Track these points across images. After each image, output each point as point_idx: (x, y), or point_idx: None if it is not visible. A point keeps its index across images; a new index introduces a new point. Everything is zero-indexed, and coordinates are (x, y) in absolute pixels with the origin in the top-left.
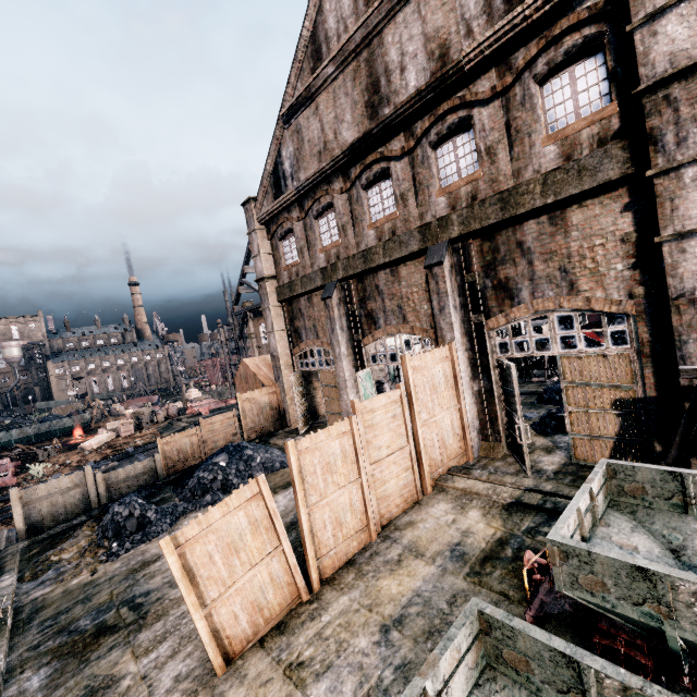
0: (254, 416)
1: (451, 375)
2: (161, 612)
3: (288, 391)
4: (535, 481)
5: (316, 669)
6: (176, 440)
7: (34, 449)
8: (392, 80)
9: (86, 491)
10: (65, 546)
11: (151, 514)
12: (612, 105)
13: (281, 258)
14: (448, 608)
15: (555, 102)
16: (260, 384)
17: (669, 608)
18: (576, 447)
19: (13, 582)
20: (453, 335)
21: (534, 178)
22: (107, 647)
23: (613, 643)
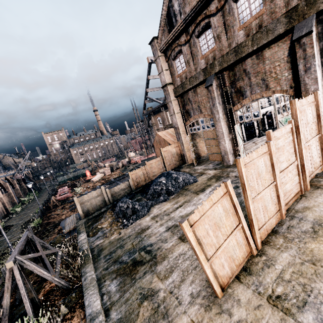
0: (169, 159)
1: (315, 114)
2: (163, 255)
3: (185, 145)
4: None
5: (294, 302)
6: (137, 172)
7: (74, 182)
8: None
9: (103, 197)
10: (102, 221)
11: (137, 206)
12: None
13: (175, 71)
14: None
15: None
16: (168, 144)
17: None
18: None
19: (85, 237)
20: (317, 87)
21: None
22: (142, 272)
23: None
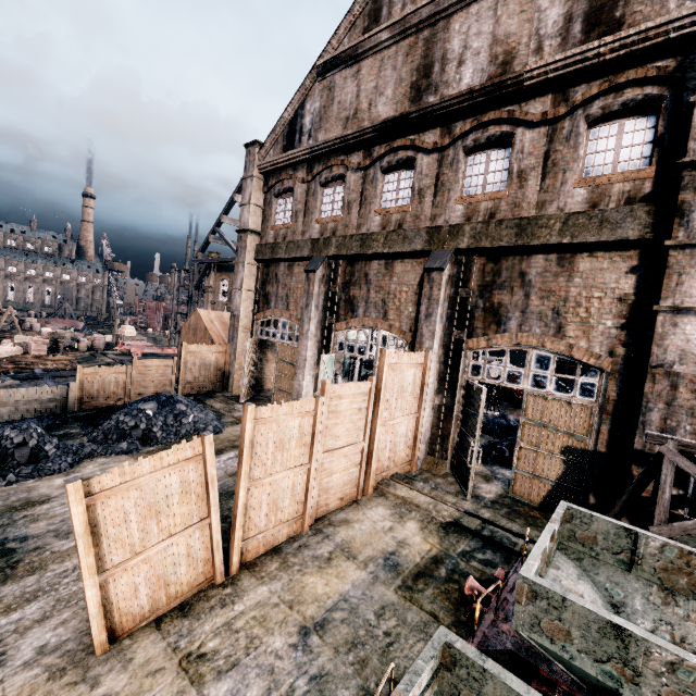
0: (195, 371)
1: (419, 382)
2: (38, 565)
3: (239, 355)
4: (474, 506)
5: (219, 665)
6: (101, 374)
7: None
8: (447, 69)
9: None
10: None
11: (51, 448)
12: (650, 168)
13: (272, 216)
14: (375, 619)
15: (598, 149)
16: (209, 341)
17: (635, 672)
18: (516, 481)
19: None
20: (432, 345)
21: (557, 214)
22: None
23: (551, 691)
